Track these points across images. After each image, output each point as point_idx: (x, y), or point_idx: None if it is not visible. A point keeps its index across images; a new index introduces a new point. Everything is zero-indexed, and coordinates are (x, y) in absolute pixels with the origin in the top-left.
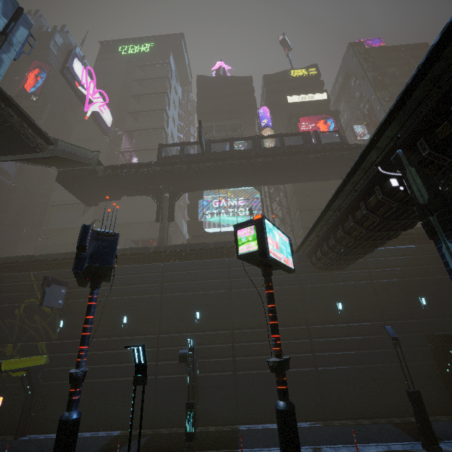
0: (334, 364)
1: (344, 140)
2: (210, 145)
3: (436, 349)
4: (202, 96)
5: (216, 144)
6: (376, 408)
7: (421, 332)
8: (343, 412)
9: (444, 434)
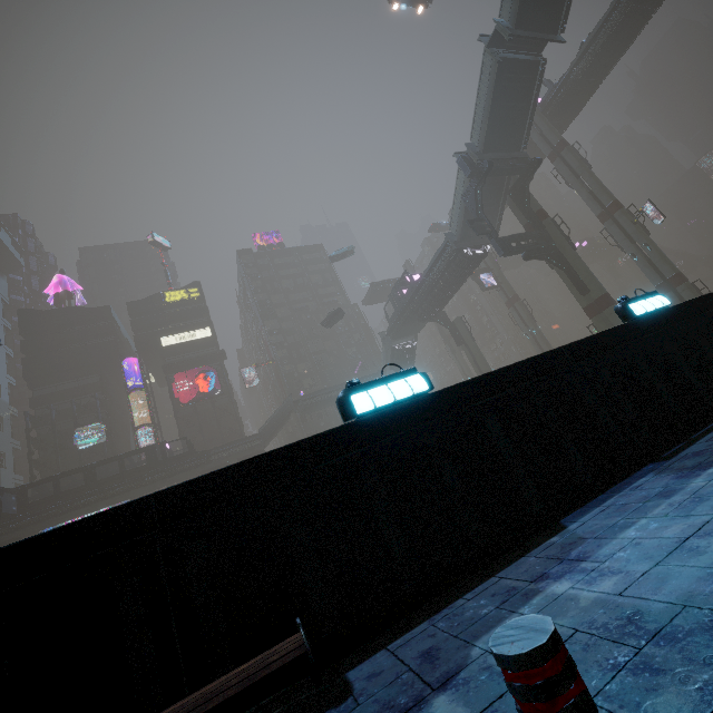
0: None
1: (192, 448)
2: (26, 493)
3: None
4: (30, 348)
5: (64, 421)
6: None
7: None
8: None
9: None
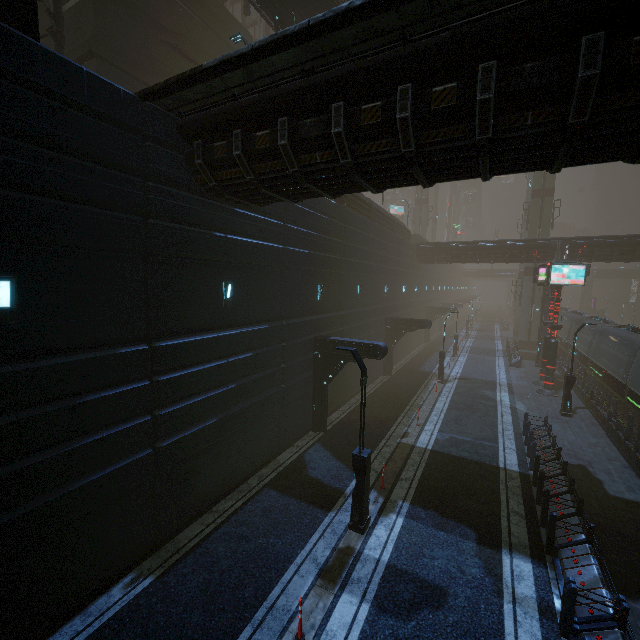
0: (197, 422)
1: None
2: None
3: (323, 358)
4: None
5: None
6: (242, 468)
7: (310, 334)
8: (194, 507)
9: (335, 477)
